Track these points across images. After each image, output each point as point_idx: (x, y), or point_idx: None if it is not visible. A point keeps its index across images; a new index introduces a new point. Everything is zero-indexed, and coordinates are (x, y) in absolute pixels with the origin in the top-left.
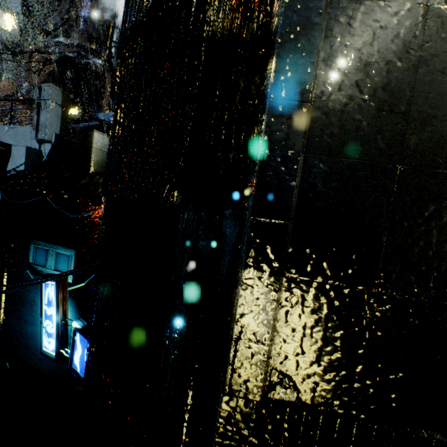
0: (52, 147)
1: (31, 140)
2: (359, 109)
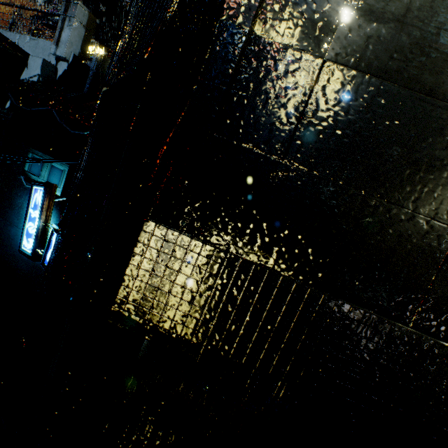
0: (68, 67)
1: (49, 55)
2: (304, 4)
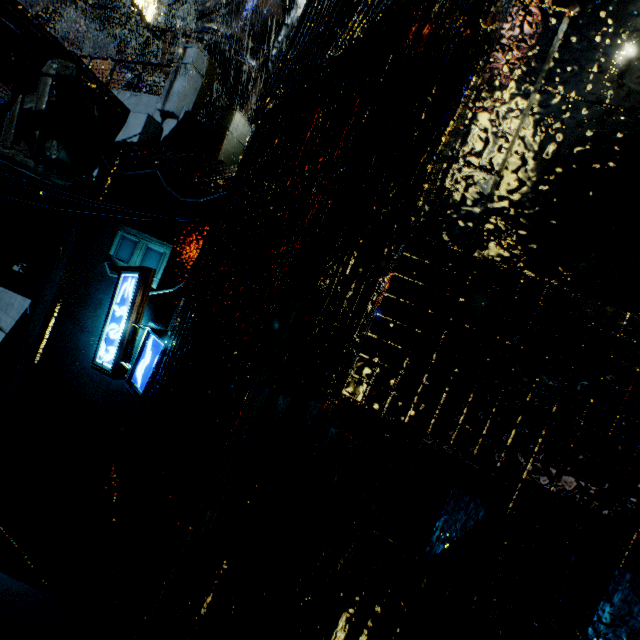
0: (177, 125)
1: (153, 112)
2: None
